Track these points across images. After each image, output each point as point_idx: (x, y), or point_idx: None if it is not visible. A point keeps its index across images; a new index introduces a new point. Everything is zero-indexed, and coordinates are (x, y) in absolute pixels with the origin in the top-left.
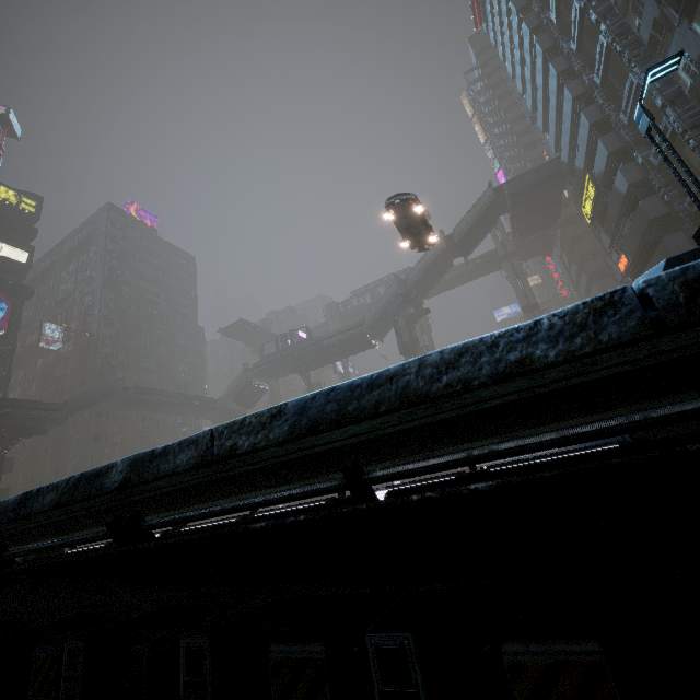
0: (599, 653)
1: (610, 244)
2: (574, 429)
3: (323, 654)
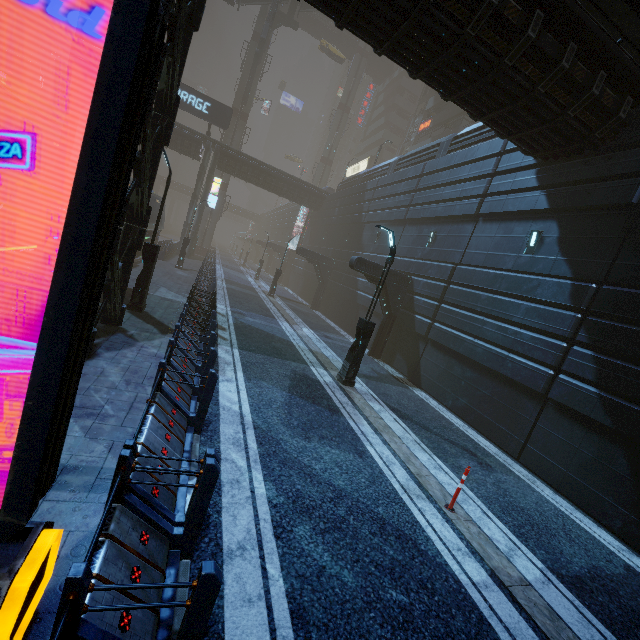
0: (614, 96)
1: (430, 109)
2: (639, 66)
3: (586, 70)
